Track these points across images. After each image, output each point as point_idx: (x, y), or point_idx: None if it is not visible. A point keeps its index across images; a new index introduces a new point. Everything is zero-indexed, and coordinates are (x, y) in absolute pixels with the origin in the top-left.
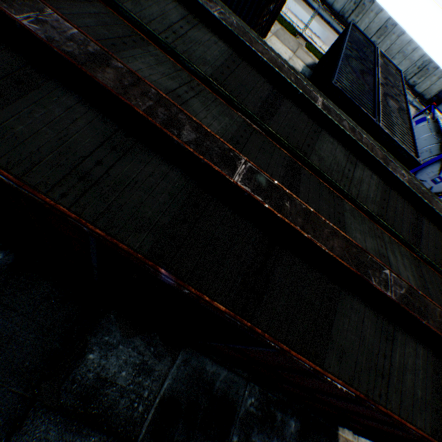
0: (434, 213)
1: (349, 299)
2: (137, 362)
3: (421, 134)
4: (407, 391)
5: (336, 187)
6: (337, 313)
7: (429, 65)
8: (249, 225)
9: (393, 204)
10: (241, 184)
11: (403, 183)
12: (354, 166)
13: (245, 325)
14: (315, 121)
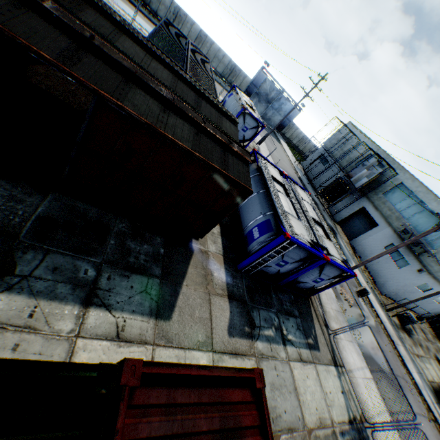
0: (209, 99)
1: (139, 90)
2: (6, 194)
3: (232, 102)
4: (178, 133)
5: (138, 66)
6: (131, 92)
7: (236, 68)
8: (62, 35)
9: (181, 87)
10: (50, 10)
11: (185, 78)
12: (151, 61)
13: (67, 71)
14: (118, 29)
